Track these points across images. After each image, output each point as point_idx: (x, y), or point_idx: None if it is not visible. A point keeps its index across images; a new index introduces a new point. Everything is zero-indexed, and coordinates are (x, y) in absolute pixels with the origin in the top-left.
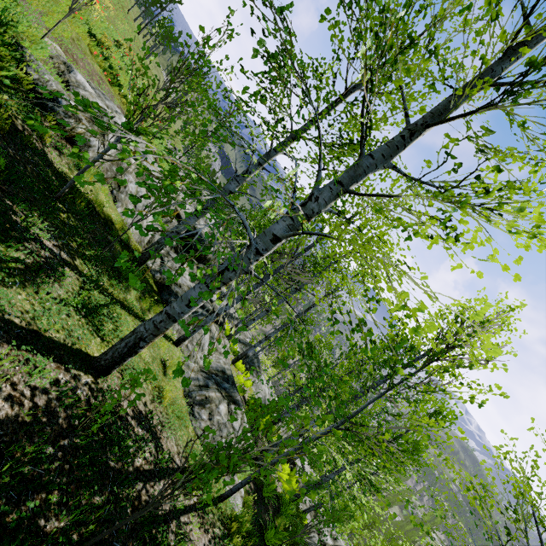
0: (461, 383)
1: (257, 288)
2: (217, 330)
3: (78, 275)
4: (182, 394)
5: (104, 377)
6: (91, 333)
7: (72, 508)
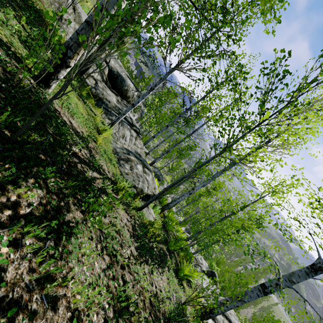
0: None
1: (160, 83)
2: (135, 134)
3: (24, 30)
4: (111, 151)
5: (45, 90)
6: None
7: (3, 111)
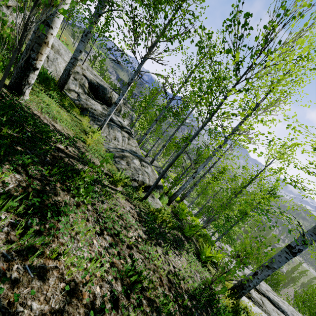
0: (293, 18)
1: (135, 76)
2: (127, 135)
3: None
4: (104, 152)
5: (20, 97)
6: (7, 78)
7: None
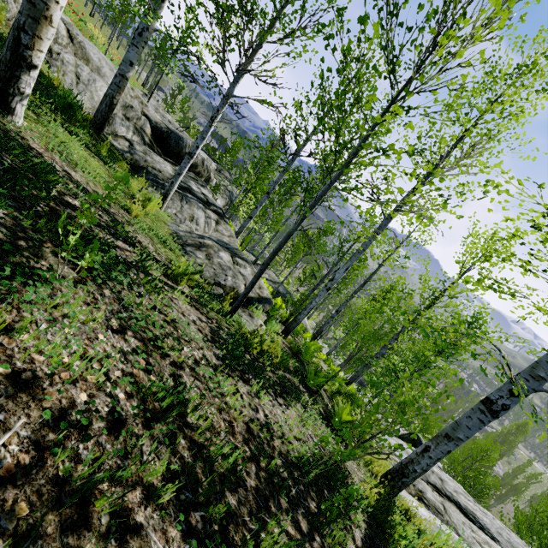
0: None
1: (224, 106)
2: (215, 216)
3: None
4: (168, 235)
5: (7, 118)
6: None
7: None
